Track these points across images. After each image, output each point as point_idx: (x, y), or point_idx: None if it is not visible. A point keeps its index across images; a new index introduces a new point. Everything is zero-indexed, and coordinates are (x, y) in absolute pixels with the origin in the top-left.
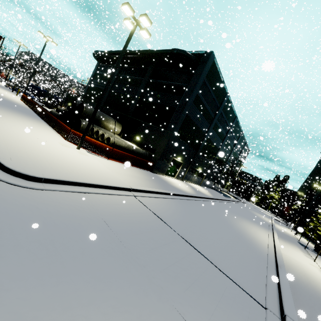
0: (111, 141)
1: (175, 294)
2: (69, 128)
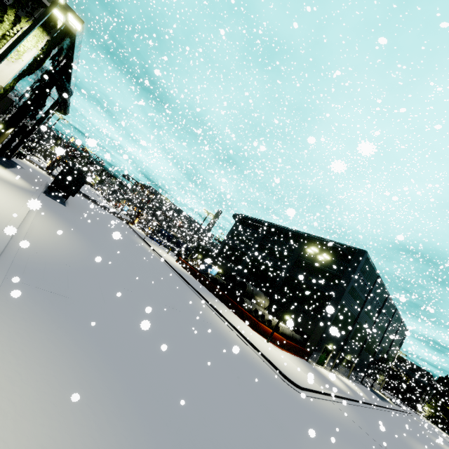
0: (280, 330)
1: None
2: (255, 319)
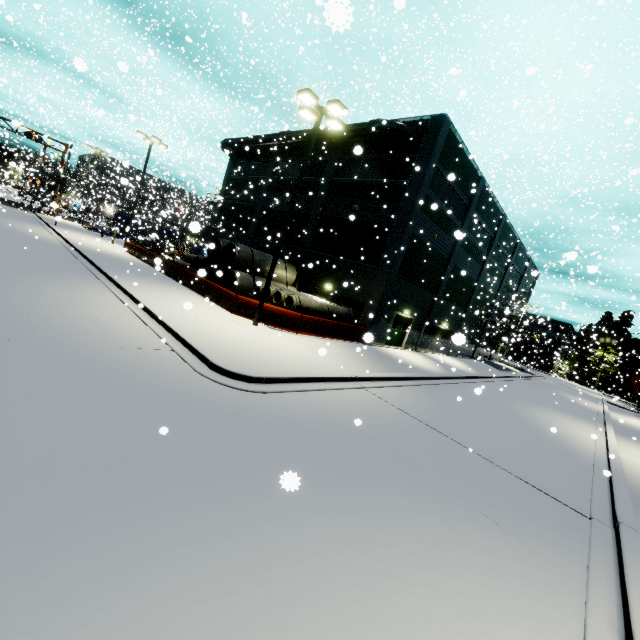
0: (294, 303)
1: (469, 496)
2: (233, 293)
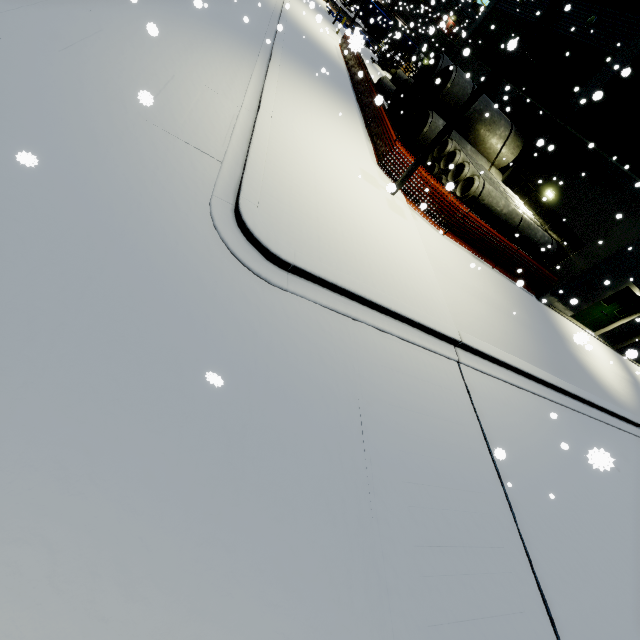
0: (471, 190)
1: None
2: (394, 135)
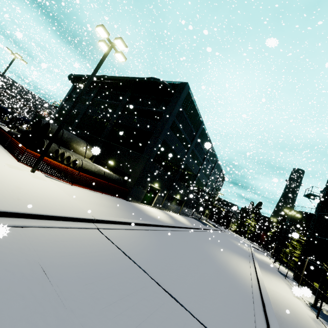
0: (77, 164)
1: None
2: (25, 147)
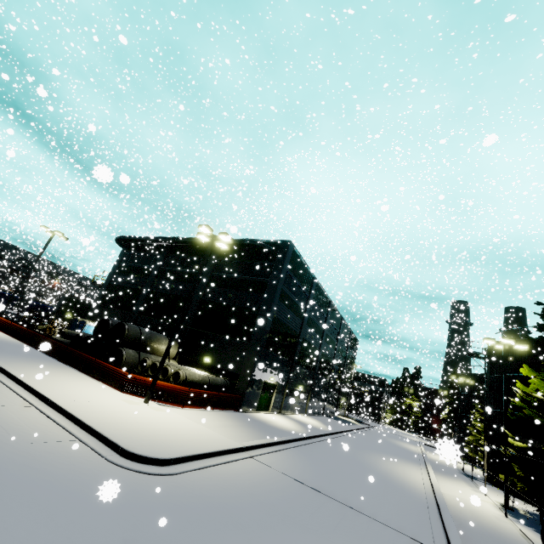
0: (181, 378)
1: None
2: (125, 371)
